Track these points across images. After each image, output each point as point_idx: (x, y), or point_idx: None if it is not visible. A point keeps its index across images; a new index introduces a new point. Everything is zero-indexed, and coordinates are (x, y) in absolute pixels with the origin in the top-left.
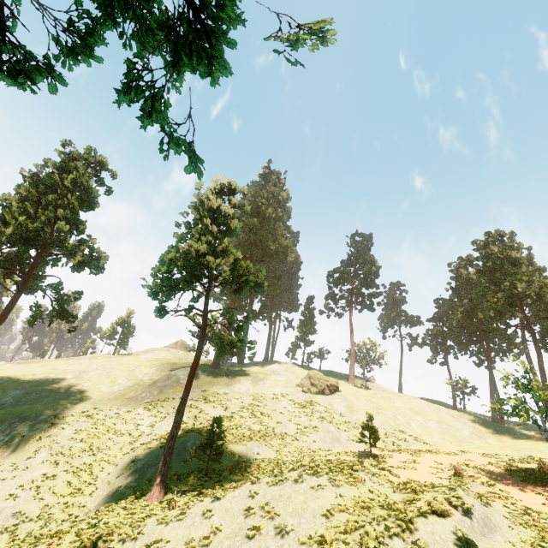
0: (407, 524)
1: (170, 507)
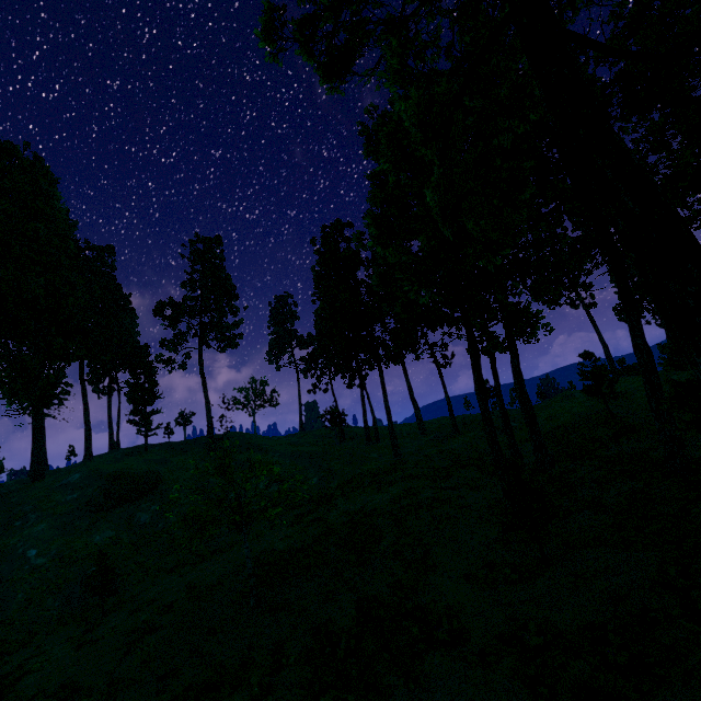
0: None
1: None
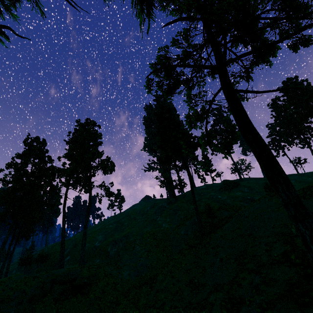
0: (310, 190)
1: (214, 230)
